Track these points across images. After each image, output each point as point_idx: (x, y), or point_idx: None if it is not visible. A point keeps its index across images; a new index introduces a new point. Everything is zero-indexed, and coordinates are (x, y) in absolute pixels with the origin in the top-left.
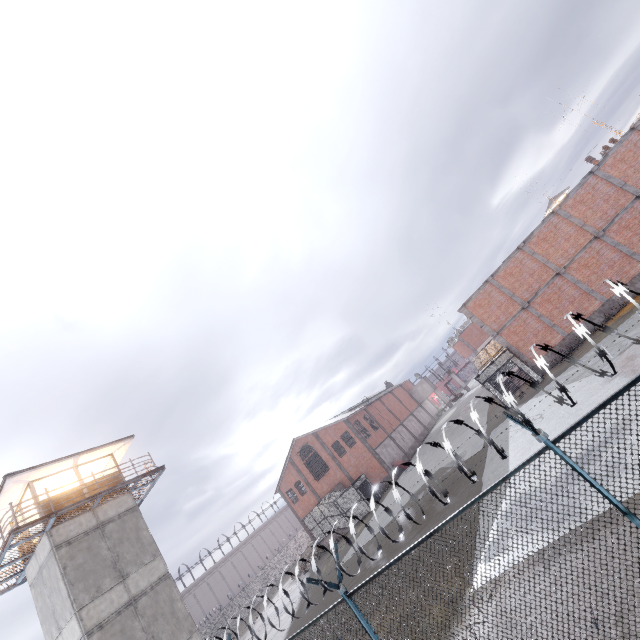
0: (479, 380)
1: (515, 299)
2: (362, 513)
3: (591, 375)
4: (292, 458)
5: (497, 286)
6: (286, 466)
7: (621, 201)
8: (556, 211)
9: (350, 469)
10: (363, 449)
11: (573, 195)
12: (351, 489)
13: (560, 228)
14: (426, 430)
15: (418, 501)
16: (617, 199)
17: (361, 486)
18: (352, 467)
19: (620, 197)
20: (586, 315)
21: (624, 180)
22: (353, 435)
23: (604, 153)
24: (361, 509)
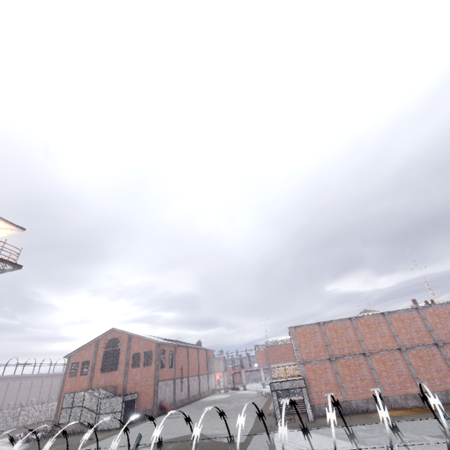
0: (271, 386)
1: (328, 349)
2: (111, 425)
3: (361, 444)
4: (100, 340)
5: (323, 331)
6: (91, 343)
7: (425, 339)
8: (385, 314)
9: (130, 382)
10: (152, 374)
11: (400, 313)
12: (120, 398)
13: (381, 326)
14: (199, 395)
15: (166, 449)
16: (424, 336)
17: (128, 401)
18: (133, 381)
19: (426, 336)
20: (366, 396)
21: (433, 328)
22: (154, 358)
23: (424, 304)
24: (113, 421)
